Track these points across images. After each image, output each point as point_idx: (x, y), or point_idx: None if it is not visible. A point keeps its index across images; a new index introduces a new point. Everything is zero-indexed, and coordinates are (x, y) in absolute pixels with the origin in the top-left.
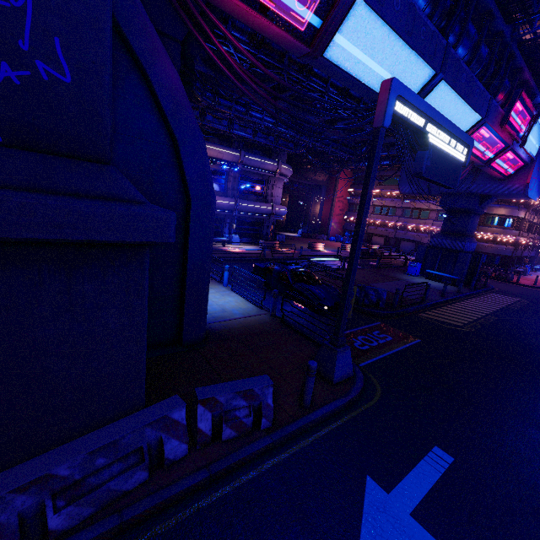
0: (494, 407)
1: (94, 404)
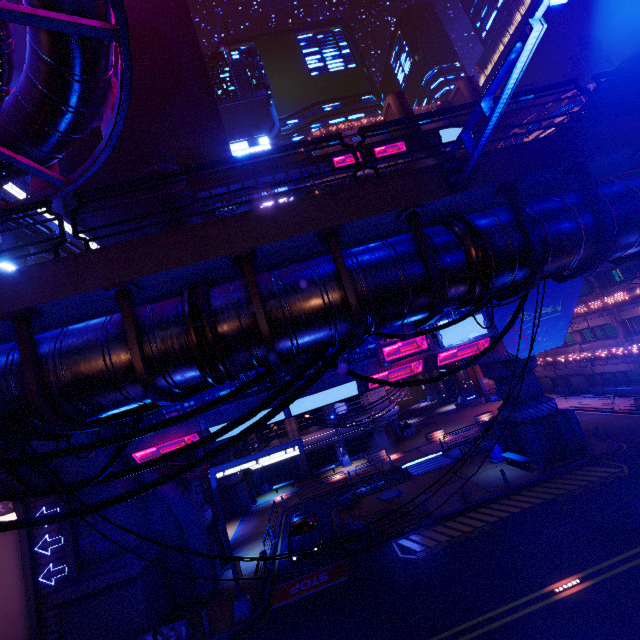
0: (305, 637)
1: (133, 633)
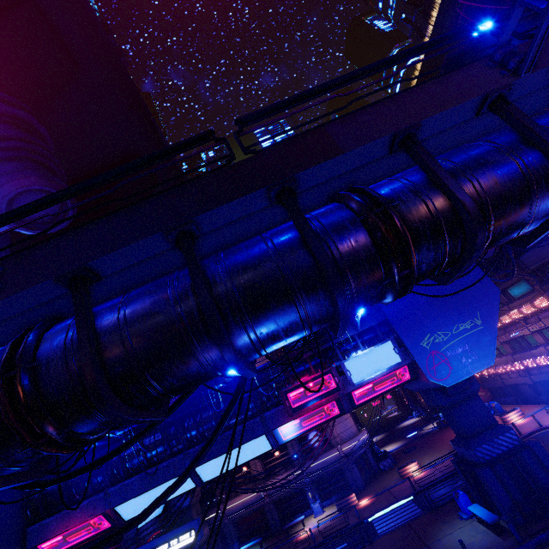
0: None
1: None
